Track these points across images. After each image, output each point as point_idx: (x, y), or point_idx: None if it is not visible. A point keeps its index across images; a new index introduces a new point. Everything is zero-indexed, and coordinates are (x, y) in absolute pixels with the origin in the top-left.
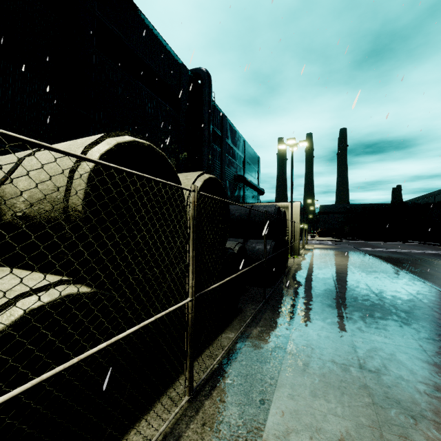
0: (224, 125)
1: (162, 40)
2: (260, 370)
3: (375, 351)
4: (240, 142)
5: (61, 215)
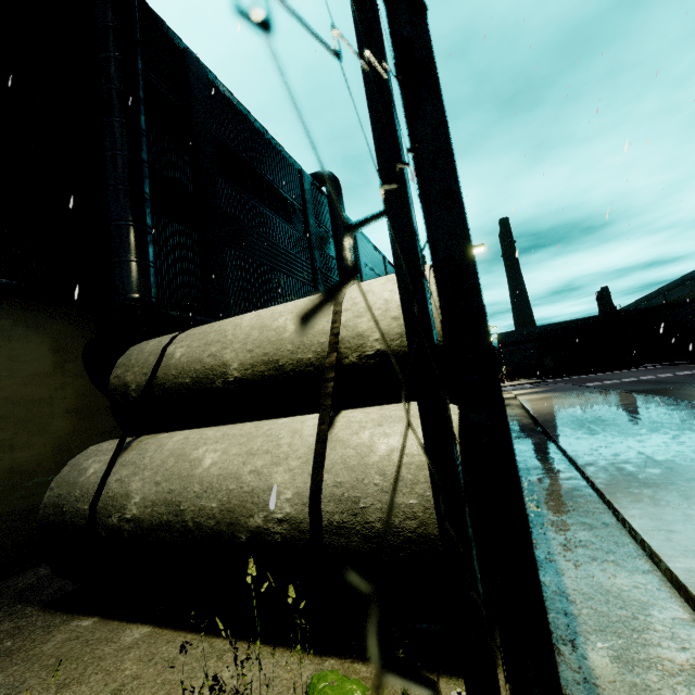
0: (358, 241)
1: (277, 145)
2: (577, 505)
3: (694, 467)
4: (378, 261)
5: None
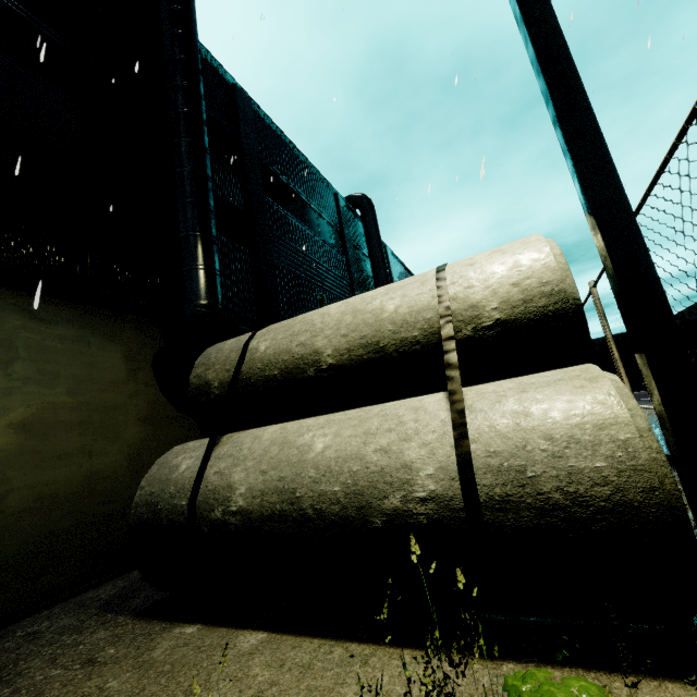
0: (390, 261)
1: (314, 170)
2: None
3: None
4: None
5: (566, 304)
